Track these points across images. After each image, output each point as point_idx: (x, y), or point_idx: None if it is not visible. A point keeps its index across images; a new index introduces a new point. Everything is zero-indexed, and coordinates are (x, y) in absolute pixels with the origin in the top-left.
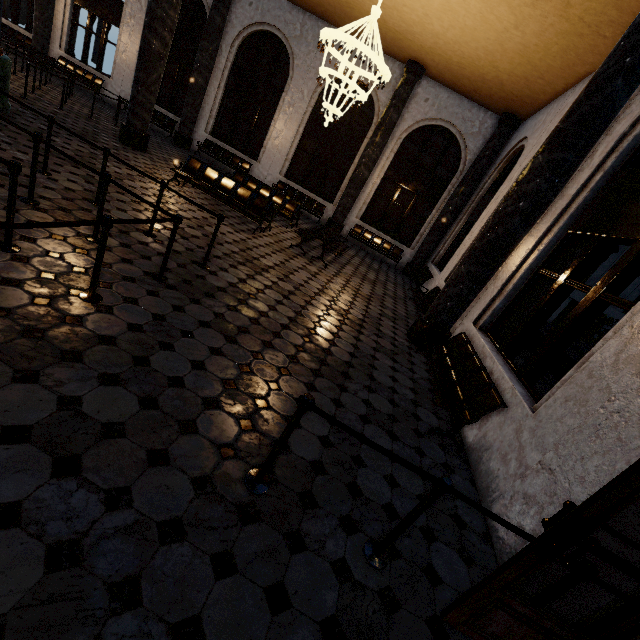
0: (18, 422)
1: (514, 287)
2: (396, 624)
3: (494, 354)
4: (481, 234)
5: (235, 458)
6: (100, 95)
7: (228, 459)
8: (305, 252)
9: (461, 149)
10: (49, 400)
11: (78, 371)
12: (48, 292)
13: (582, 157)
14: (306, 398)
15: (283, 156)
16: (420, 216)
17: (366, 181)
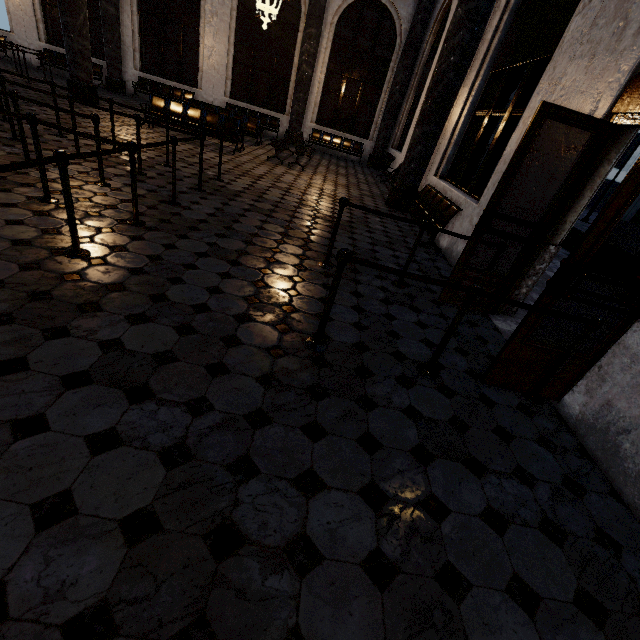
0: (198, 251)
1: (459, 134)
2: (416, 301)
3: (452, 187)
4: (426, 96)
5: (308, 259)
6: (8, 56)
7: (305, 260)
8: (282, 161)
9: (394, 19)
10: (203, 244)
11: (203, 234)
12: (150, 204)
13: (492, 1)
14: (343, 198)
15: (222, 75)
16: (371, 104)
17: (311, 80)
